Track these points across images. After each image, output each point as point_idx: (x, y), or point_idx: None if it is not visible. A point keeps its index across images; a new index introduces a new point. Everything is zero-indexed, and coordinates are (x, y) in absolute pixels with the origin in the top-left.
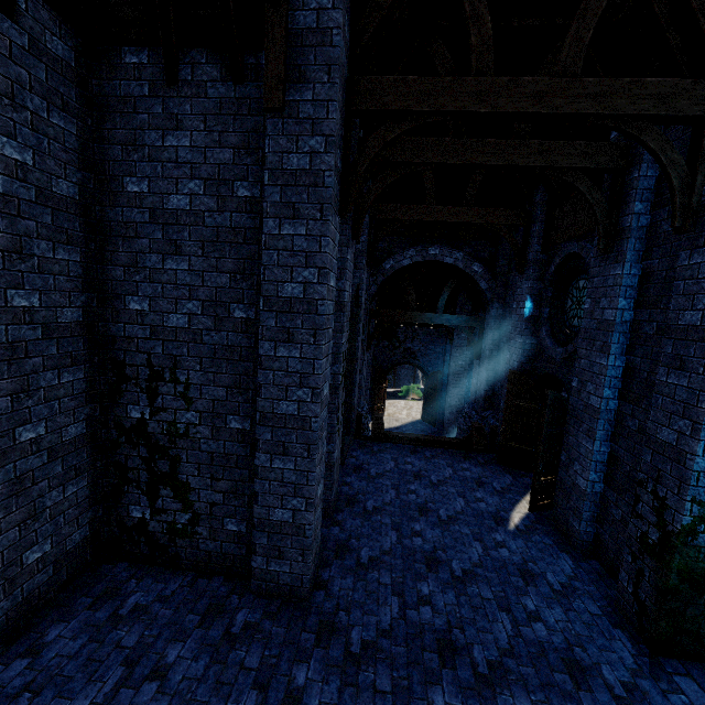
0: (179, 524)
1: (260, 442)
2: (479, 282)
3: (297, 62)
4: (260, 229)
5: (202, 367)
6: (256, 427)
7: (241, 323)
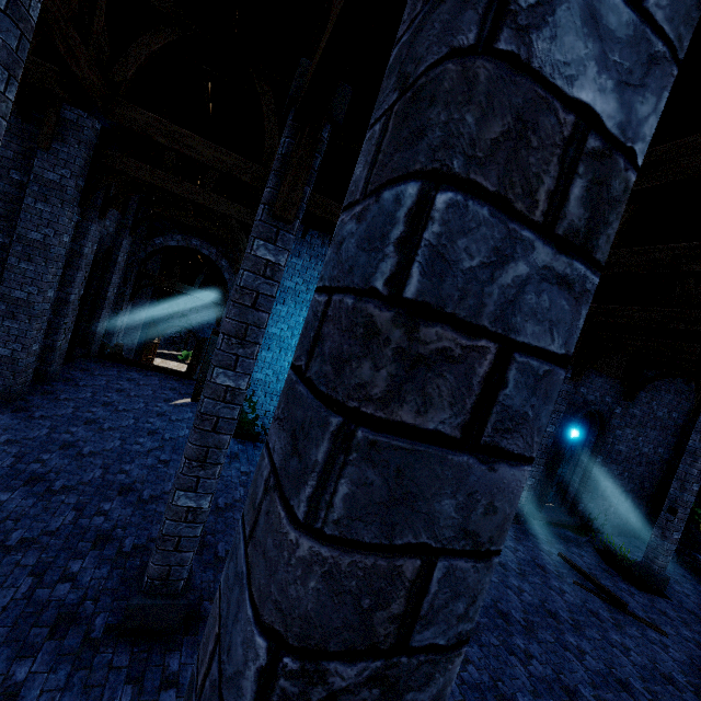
0: None
1: None
2: (224, 273)
3: (62, 132)
4: (24, 199)
5: None
6: None
7: None
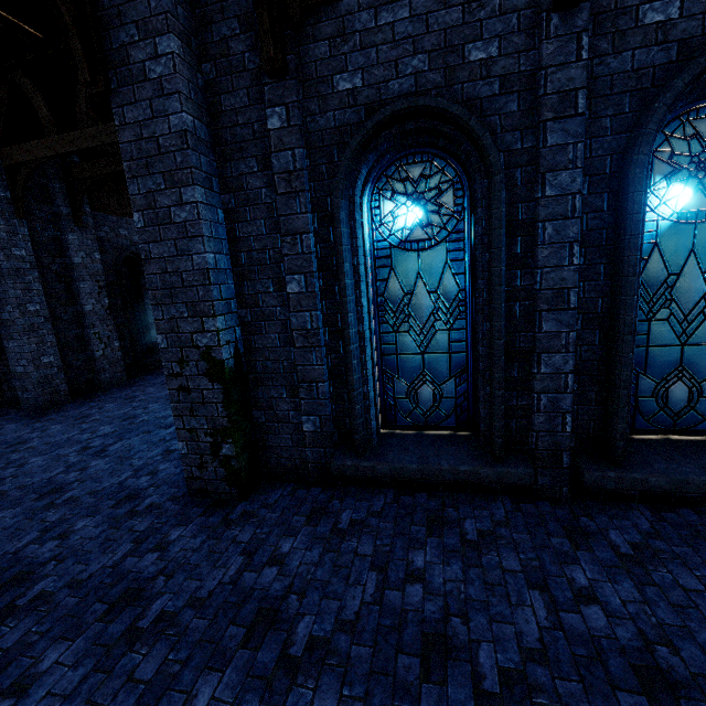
0: None
1: (2, 335)
2: None
3: None
4: None
5: None
6: None
7: None
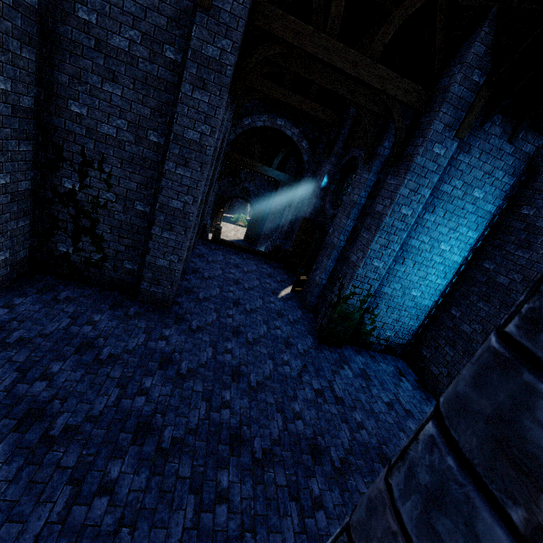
0: (93, 260)
1: (157, 221)
2: (303, 155)
3: None
4: (177, 86)
5: (122, 166)
6: (155, 212)
7: (154, 145)
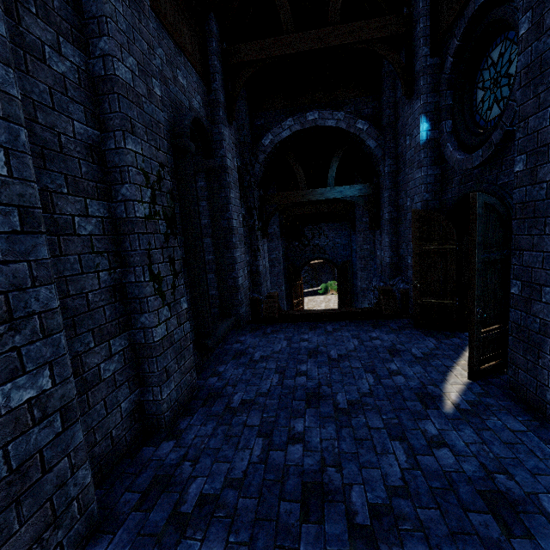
0: None
1: None
2: (366, 140)
3: None
4: None
5: None
6: None
7: None
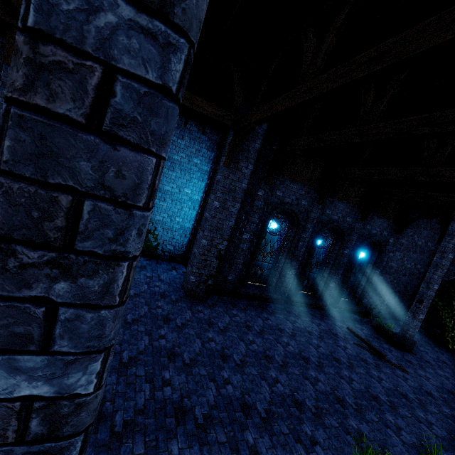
0: None
1: None
2: None
3: None
4: None
5: None
6: None
7: None
